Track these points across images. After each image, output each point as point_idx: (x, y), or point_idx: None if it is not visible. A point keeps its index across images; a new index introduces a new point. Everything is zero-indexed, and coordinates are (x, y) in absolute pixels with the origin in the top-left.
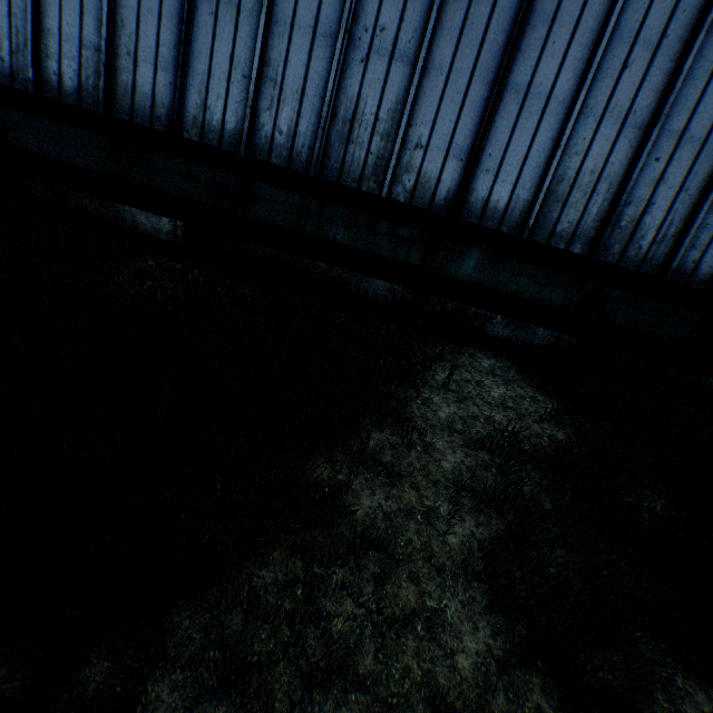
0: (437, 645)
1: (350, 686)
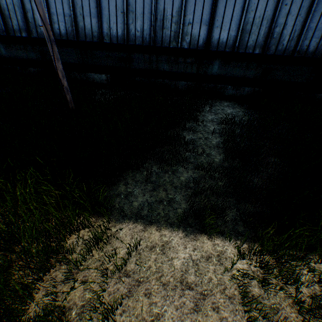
0: (209, 158)
1: (188, 163)
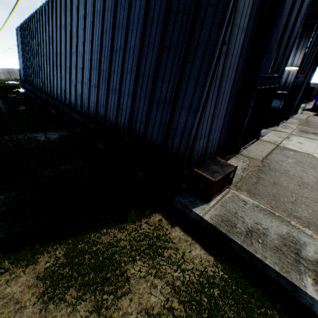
0: None
1: None
